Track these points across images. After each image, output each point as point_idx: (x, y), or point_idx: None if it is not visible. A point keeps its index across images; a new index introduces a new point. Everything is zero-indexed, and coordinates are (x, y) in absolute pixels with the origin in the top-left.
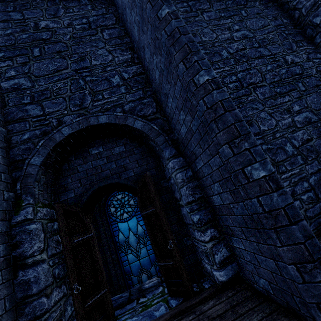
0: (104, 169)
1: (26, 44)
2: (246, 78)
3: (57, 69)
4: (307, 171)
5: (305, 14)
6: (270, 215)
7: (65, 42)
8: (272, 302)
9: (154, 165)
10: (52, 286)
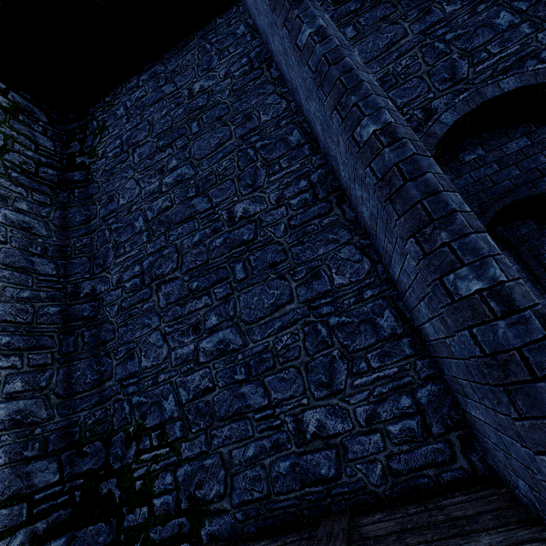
0: (498, 180)
1: None
2: None
3: (391, 43)
4: None
5: None
6: None
7: (388, 1)
8: None
9: None
10: None
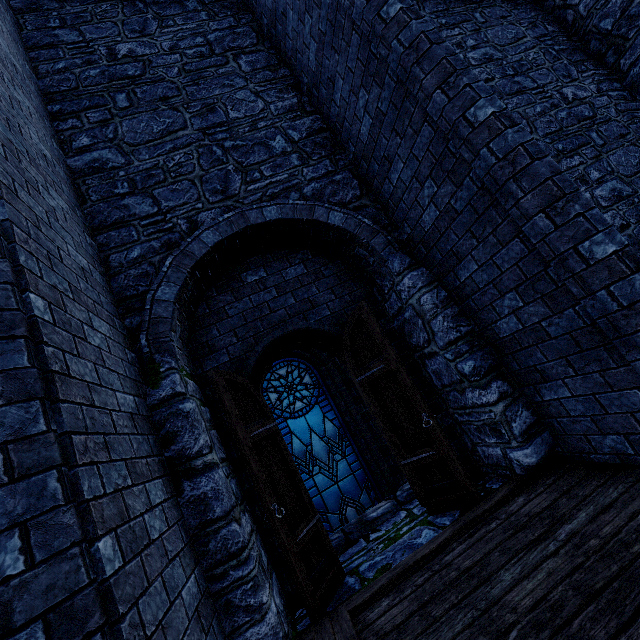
0: (275, 308)
1: (99, 87)
2: None
3: (168, 131)
4: None
5: (584, 14)
6: (631, 312)
7: (173, 81)
8: (632, 469)
9: (362, 294)
10: (238, 509)
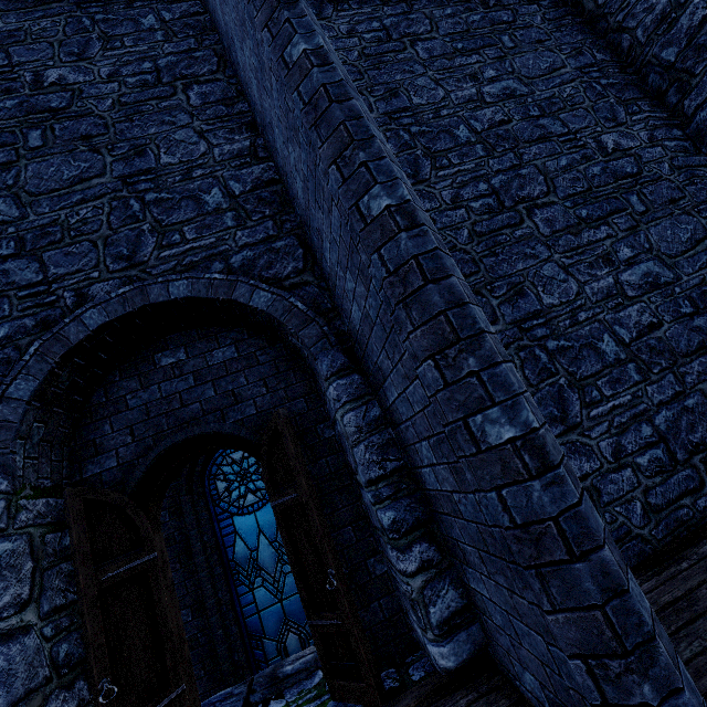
0: (188, 400)
1: (12, 121)
2: (511, 188)
3: (80, 177)
4: (650, 399)
5: (643, 41)
6: (526, 535)
7: (102, 116)
8: None
9: (303, 388)
10: (48, 688)
